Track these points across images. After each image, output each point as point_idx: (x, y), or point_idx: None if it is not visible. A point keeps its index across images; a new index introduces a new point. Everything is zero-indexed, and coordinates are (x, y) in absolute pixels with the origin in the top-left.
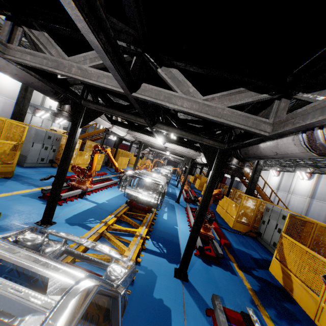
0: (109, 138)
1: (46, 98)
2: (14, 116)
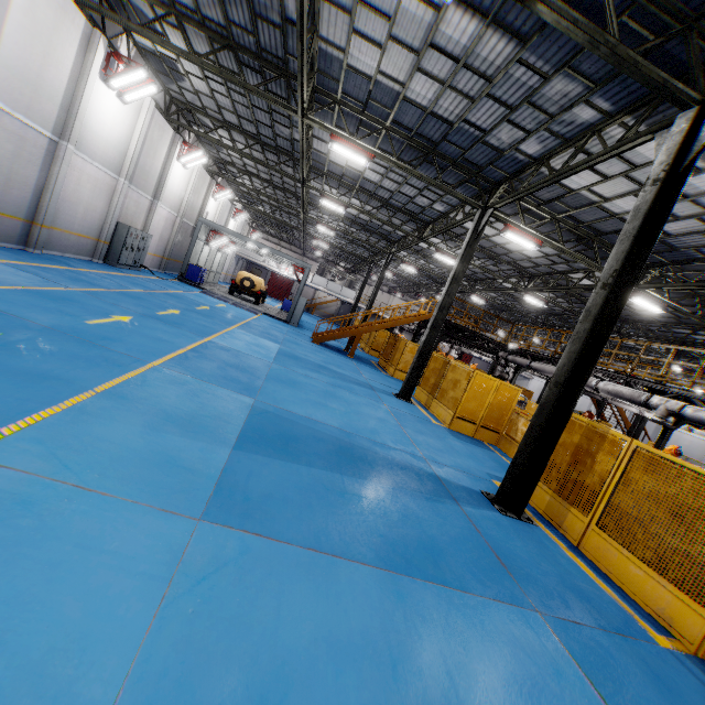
0: (276, 271)
1: (208, 197)
2: (427, 346)
